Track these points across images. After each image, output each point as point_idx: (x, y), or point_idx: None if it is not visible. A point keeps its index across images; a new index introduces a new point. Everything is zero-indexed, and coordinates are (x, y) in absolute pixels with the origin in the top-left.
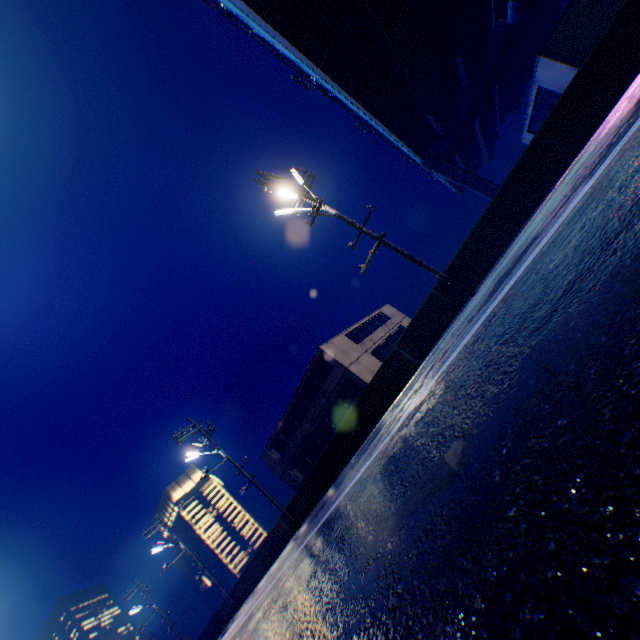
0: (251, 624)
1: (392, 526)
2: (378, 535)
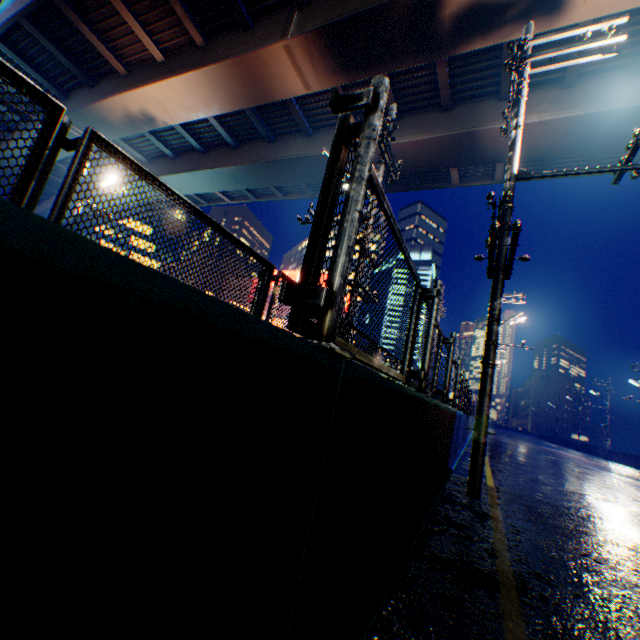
0: (545, 453)
1: (528, 454)
2: (529, 454)
